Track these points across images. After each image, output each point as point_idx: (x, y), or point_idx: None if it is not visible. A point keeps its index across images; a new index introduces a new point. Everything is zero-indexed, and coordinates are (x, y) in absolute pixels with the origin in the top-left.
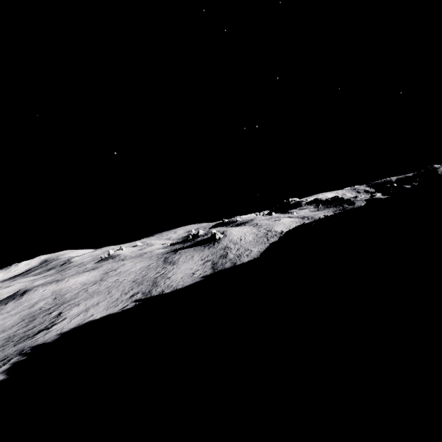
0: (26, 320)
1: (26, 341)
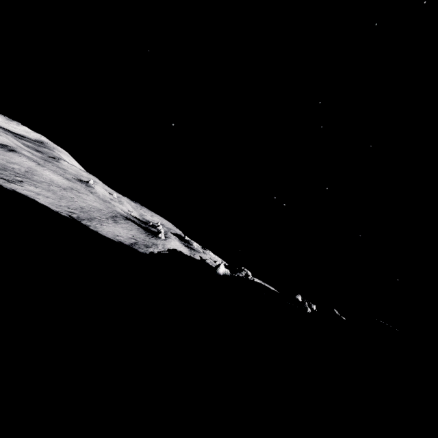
0: None
1: None
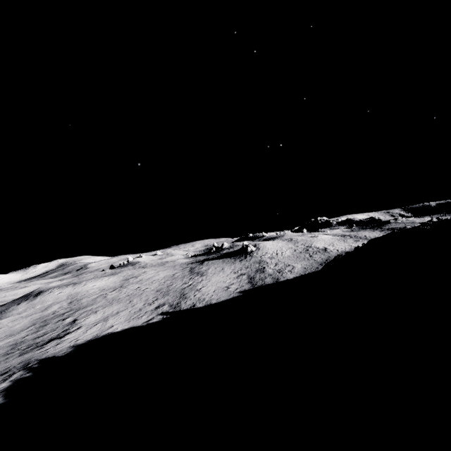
0: (37, 324)
1: (34, 351)
